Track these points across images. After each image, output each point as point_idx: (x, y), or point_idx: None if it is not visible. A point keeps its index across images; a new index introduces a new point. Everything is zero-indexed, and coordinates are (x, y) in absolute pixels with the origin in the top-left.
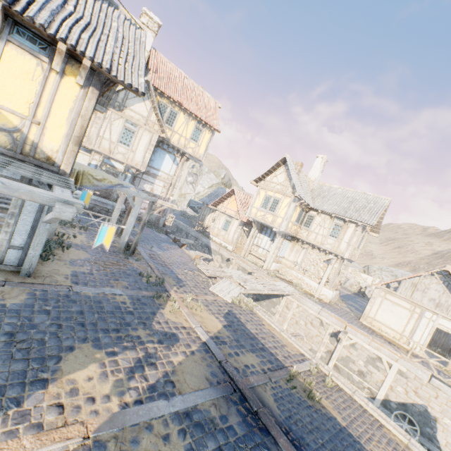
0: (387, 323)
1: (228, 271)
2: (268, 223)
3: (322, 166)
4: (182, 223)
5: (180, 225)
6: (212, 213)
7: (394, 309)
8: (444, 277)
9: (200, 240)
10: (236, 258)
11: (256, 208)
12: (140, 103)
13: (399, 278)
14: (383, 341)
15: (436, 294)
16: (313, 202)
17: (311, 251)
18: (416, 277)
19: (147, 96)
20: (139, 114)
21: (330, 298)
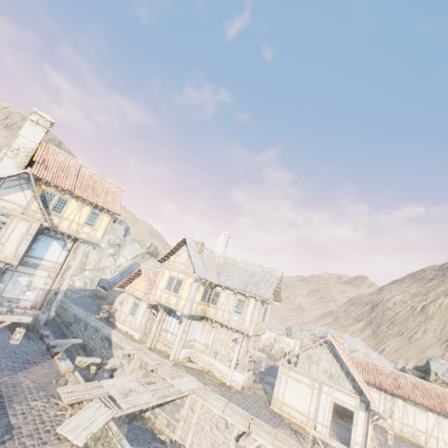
0: (294, 406)
1: (108, 383)
2: (172, 305)
3: (225, 242)
4: (82, 310)
5: (79, 313)
6: (123, 293)
7: (297, 386)
8: (330, 345)
9: (100, 332)
10: (138, 351)
11: (161, 290)
12: (18, 193)
13: (295, 353)
14: (289, 432)
15: (327, 364)
16: (218, 278)
17: (220, 329)
18: (310, 348)
19: (28, 185)
20: (15, 203)
21: (242, 383)
